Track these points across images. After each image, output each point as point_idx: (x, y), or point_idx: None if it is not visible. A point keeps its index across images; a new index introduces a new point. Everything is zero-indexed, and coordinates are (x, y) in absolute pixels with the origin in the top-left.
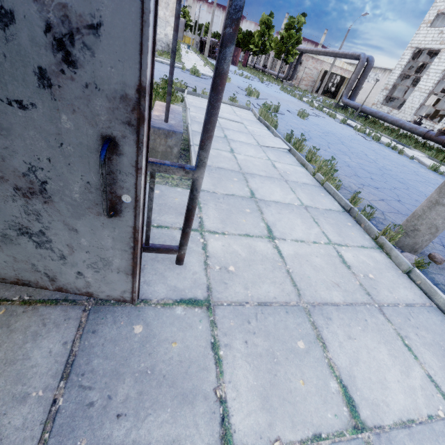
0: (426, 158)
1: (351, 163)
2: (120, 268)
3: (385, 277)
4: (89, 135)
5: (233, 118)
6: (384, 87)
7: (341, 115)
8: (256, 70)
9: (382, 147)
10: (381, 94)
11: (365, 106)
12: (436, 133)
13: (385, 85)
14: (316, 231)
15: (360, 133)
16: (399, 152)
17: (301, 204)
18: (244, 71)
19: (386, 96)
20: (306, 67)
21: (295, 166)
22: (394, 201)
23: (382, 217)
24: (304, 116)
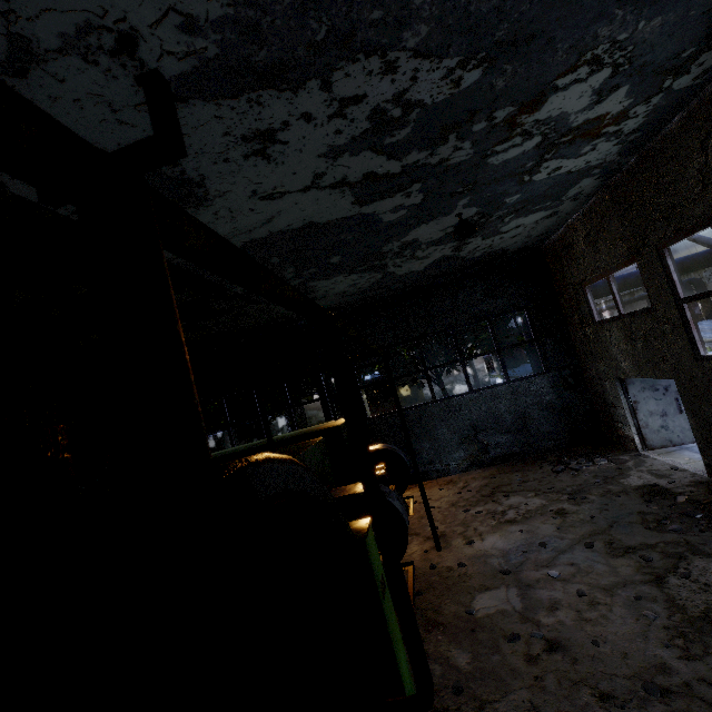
0: None
1: None
2: (688, 429)
3: None
4: (672, 399)
5: None
6: None
7: None
8: None
9: None
10: None
11: None
12: None
13: None
14: None
15: None
16: None
17: None
18: None
19: None
20: None
21: None
22: None
23: None
24: None
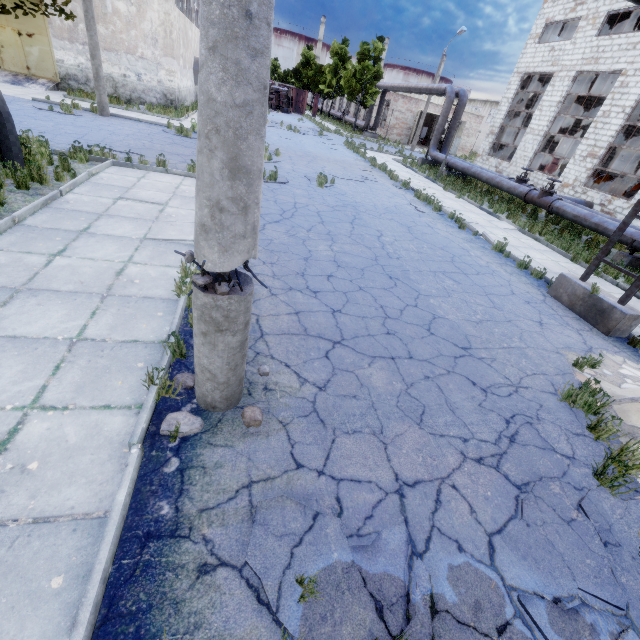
0: (514, 232)
1: (319, 253)
2: None
3: (70, 464)
4: None
5: (154, 197)
6: (489, 130)
7: (420, 175)
8: (332, 119)
9: (438, 220)
10: (486, 141)
11: (456, 160)
12: (539, 193)
13: (490, 128)
14: (29, 385)
15: (418, 201)
16: (460, 227)
17: (73, 337)
18: (309, 121)
19: (494, 144)
20: (396, 109)
21: (172, 268)
22: (323, 312)
23: None
24: (322, 183)
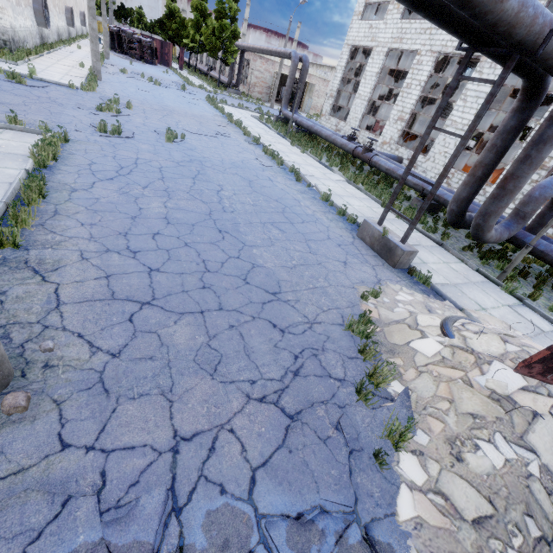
0: (343, 183)
1: (150, 211)
2: None
3: None
4: None
5: None
6: (329, 94)
7: (273, 132)
8: (199, 73)
9: (279, 173)
10: (328, 103)
11: (302, 119)
12: (362, 149)
13: (330, 92)
14: None
15: (264, 156)
16: (297, 179)
17: None
18: (175, 74)
19: (333, 106)
20: (256, 69)
21: None
22: (138, 273)
23: (32, 320)
24: (170, 138)
